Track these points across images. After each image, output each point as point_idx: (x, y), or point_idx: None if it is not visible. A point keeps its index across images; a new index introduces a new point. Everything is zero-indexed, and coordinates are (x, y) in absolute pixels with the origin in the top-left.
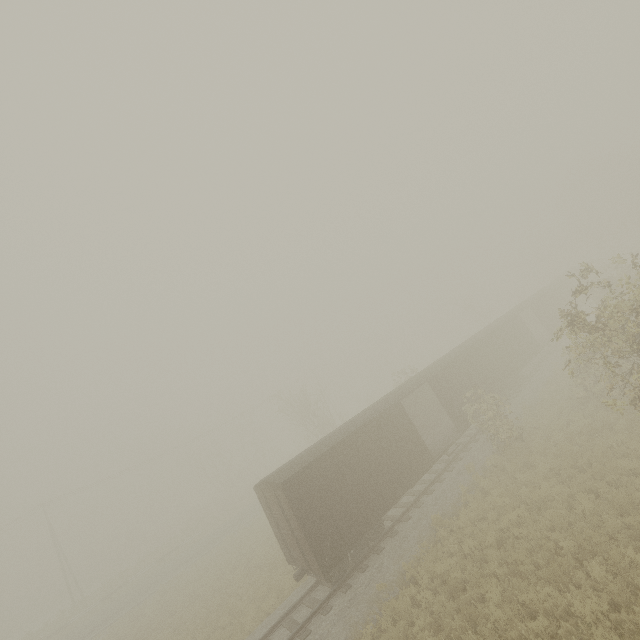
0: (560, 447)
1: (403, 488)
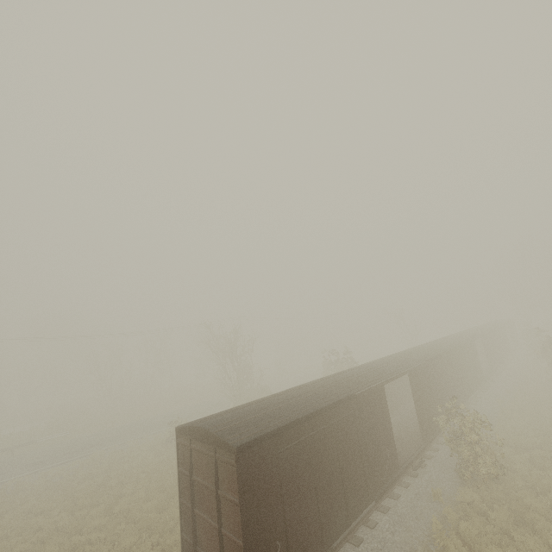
0: None
1: (367, 498)
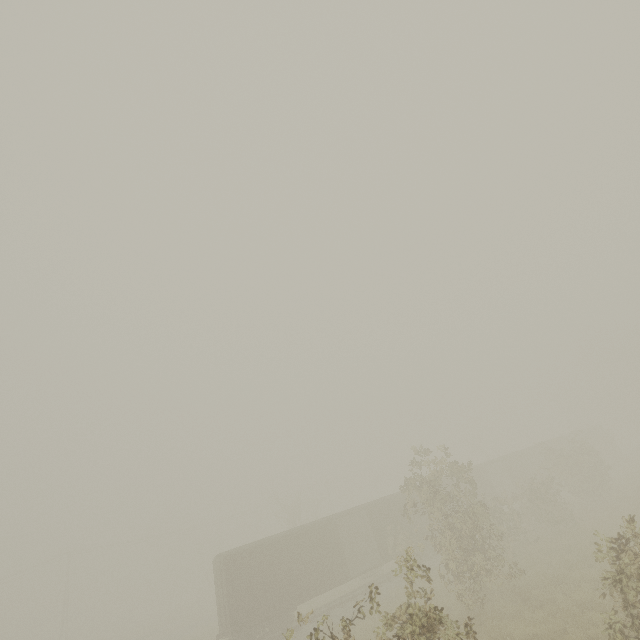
0: None
1: (315, 592)
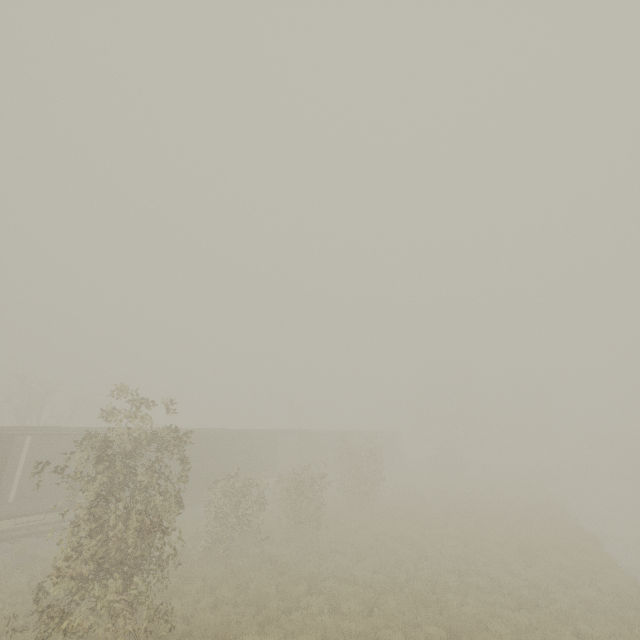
0: None
1: None
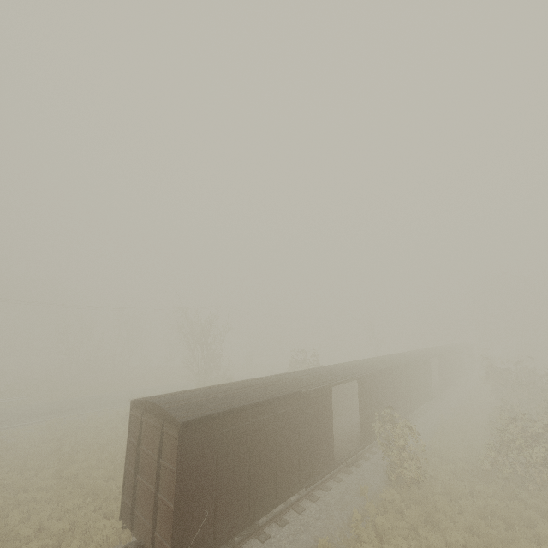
0: (468, 519)
1: (298, 486)
